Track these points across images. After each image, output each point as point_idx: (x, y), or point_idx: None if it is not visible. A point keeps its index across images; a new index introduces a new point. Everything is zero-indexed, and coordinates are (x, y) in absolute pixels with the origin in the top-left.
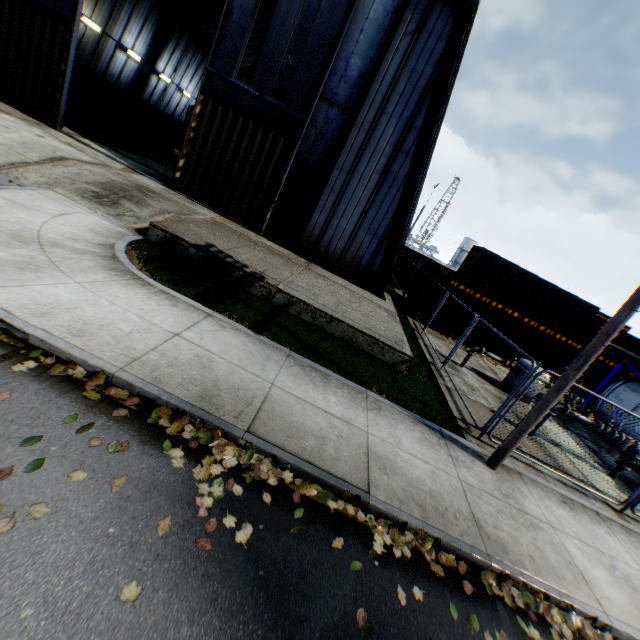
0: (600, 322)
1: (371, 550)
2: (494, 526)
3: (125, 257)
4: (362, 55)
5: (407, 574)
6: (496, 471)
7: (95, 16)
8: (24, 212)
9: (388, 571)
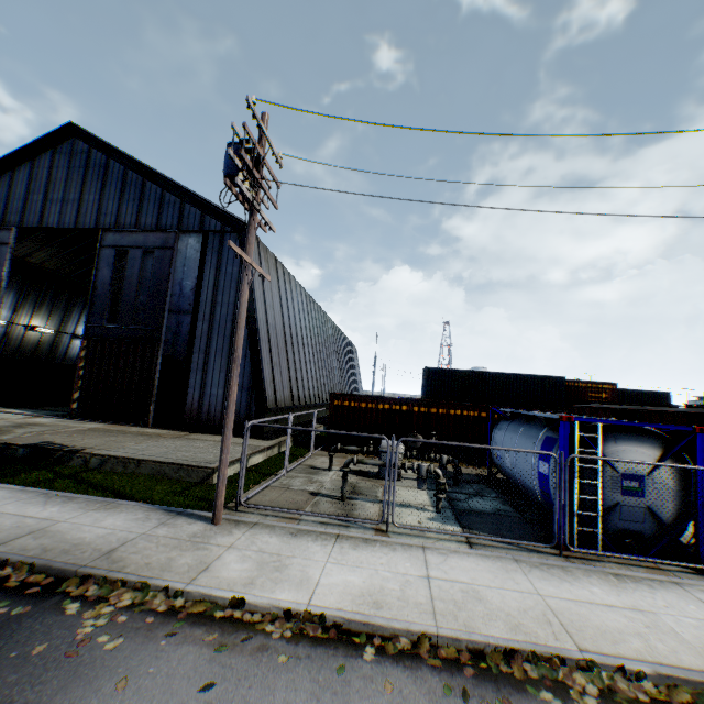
0: (584, 389)
1: None
2: (132, 552)
3: None
4: (189, 277)
5: None
6: (218, 525)
7: (50, 324)
8: None
9: None
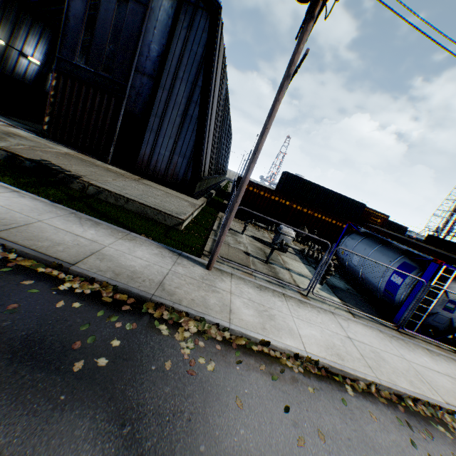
0: (370, 214)
1: (55, 288)
2: (175, 287)
3: None
4: (157, 43)
5: (77, 299)
6: (211, 271)
7: None
8: None
9: (61, 296)
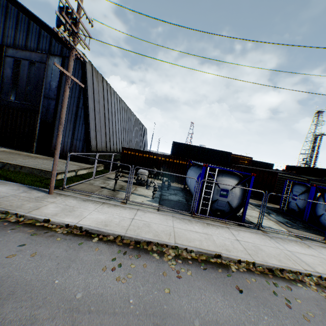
0: (239, 159)
1: None
2: (6, 201)
3: None
4: (55, 80)
5: None
6: (51, 194)
7: None
8: None
9: None
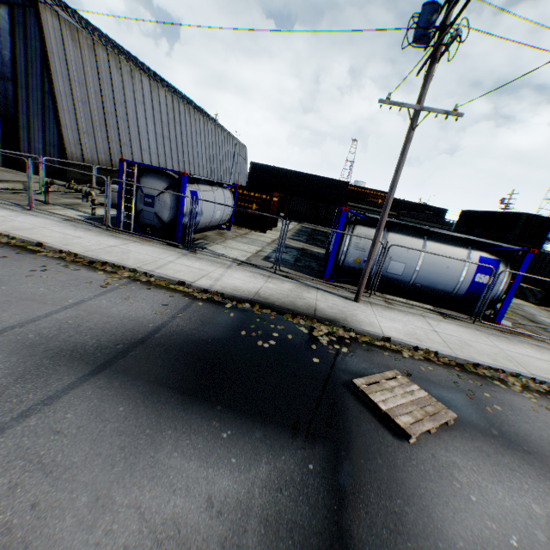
0: (368, 195)
1: None
2: None
3: None
4: (7, 49)
5: None
6: None
7: None
8: None
9: None
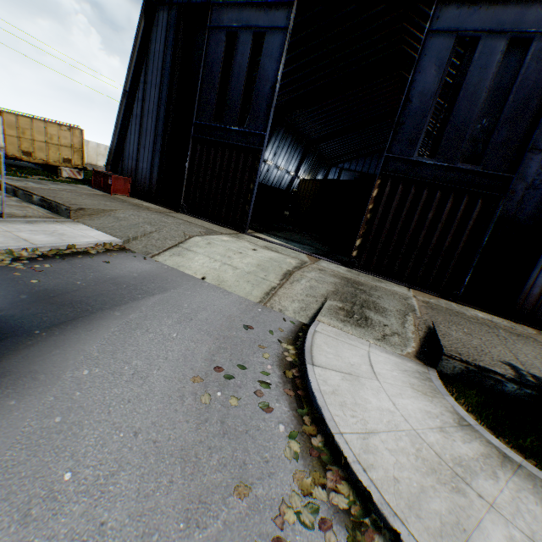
0: None
1: None
2: None
3: (501, 444)
4: None
5: None
6: None
7: None
8: (364, 391)
9: None
